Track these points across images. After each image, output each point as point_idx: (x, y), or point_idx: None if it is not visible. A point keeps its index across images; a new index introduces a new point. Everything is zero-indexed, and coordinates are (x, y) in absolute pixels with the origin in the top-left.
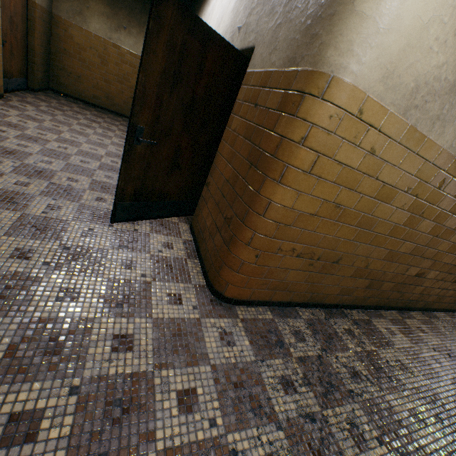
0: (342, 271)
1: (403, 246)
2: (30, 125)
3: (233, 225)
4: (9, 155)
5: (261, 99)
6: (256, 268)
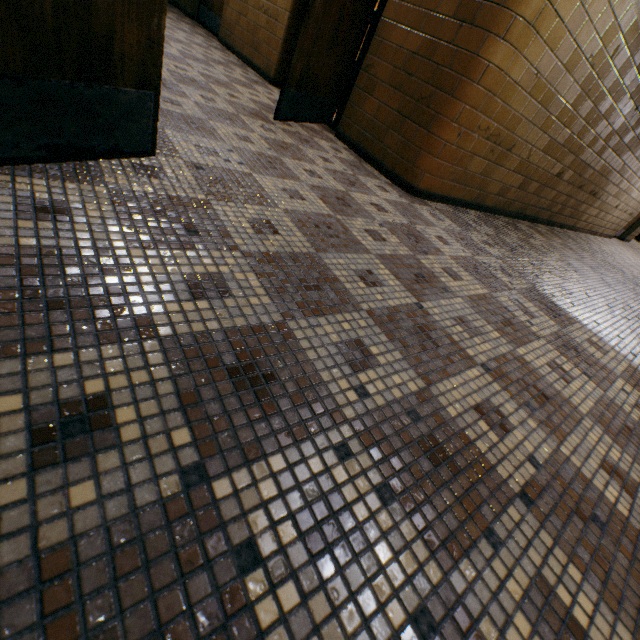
0: (509, 163)
1: (561, 135)
2: None
3: (436, 103)
4: None
5: None
6: (454, 151)
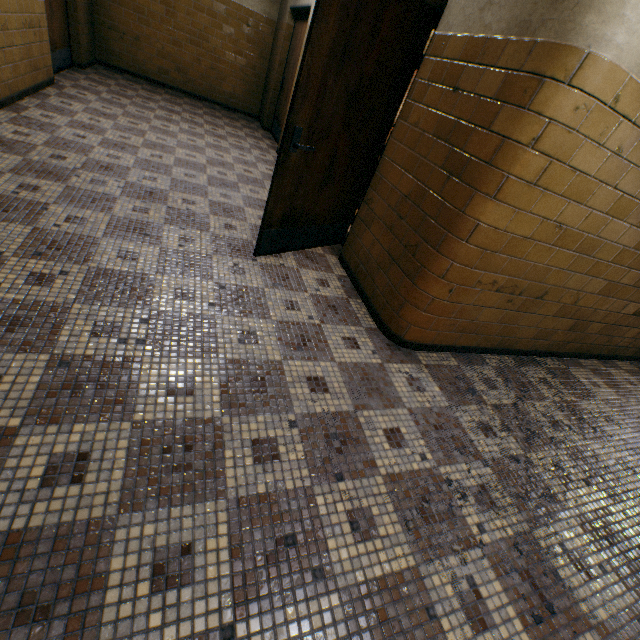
0: (544, 308)
1: (627, 276)
2: (105, 125)
3: (421, 254)
4: (107, 172)
5: (466, 81)
6: (447, 306)
